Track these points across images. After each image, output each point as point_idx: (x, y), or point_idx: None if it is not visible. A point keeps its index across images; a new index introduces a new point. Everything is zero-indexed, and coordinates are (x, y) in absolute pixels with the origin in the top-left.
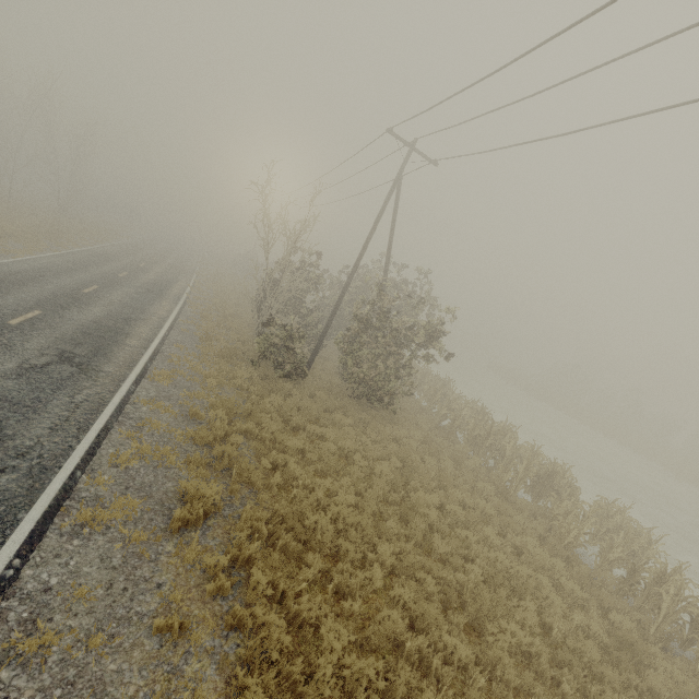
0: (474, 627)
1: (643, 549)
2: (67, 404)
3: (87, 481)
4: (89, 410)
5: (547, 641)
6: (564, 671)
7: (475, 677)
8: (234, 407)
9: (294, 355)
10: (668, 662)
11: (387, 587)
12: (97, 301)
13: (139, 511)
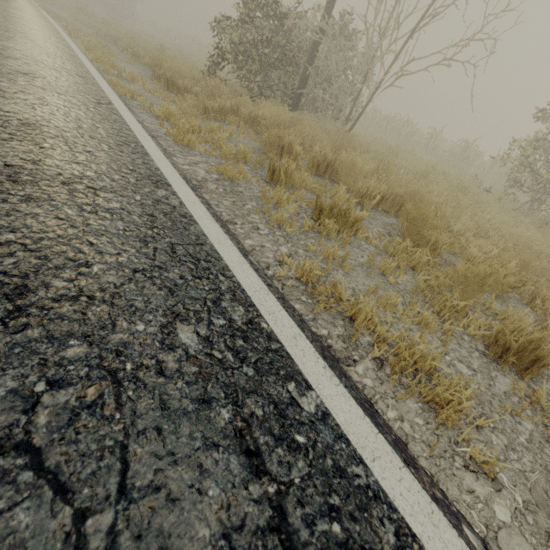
0: None
1: None
2: None
3: None
4: None
5: None
6: None
7: None
8: None
9: None
10: None
11: None
12: None
13: None
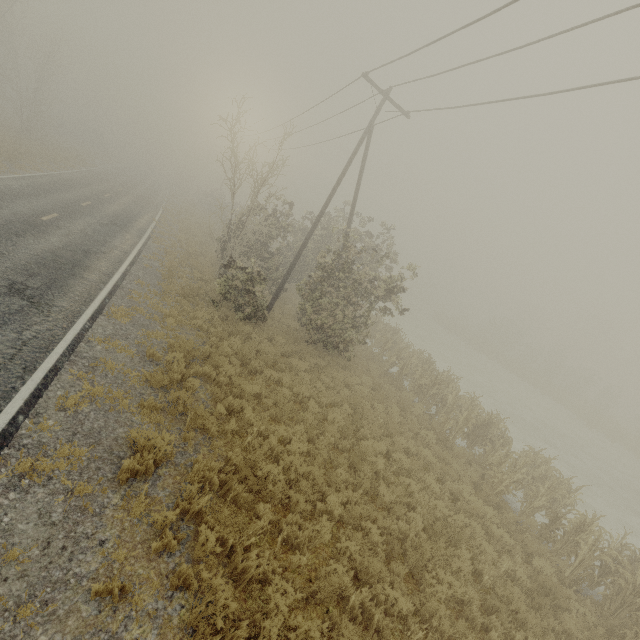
0: (413, 574)
1: (563, 497)
2: (13, 341)
3: (30, 427)
4: (37, 347)
5: (477, 586)
6: (492, 617)
7: (413, 628)
8: (192, 350)
9: (255, 298)
10: (580, 603)
11: (333, 535)
12: (56, 231)
13: (85, 460)
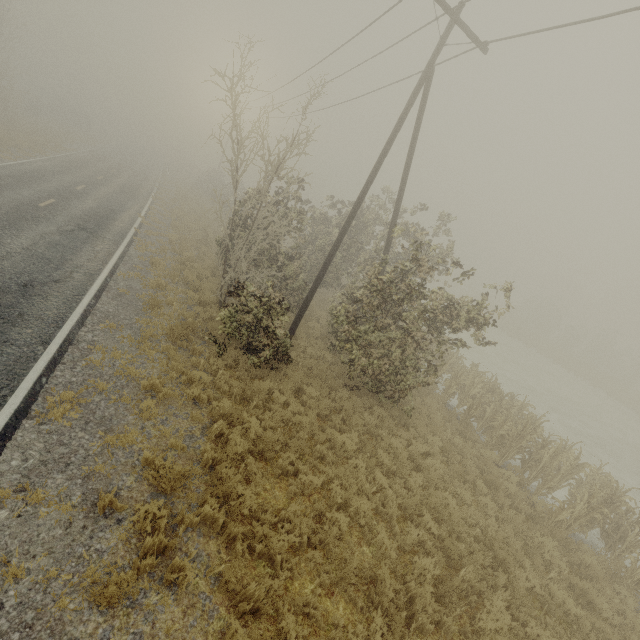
0: None
1: None
2: None
3: None
4: None
5: None
6: None
7: None
8: (181, 477)
9: (273, 334)
10: None
11: None
12: None
13: None
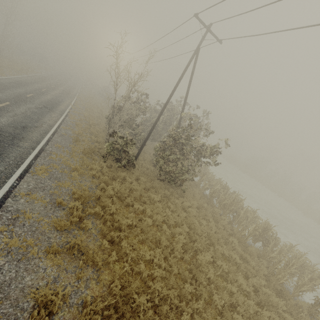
0: None
1: (315, 279)
2: None
3: None
4: None
5: None
6: None
7: None
8: (87, 197)
9: (128, 154)
10: None
11: None
12: (6, 113)
13: None
